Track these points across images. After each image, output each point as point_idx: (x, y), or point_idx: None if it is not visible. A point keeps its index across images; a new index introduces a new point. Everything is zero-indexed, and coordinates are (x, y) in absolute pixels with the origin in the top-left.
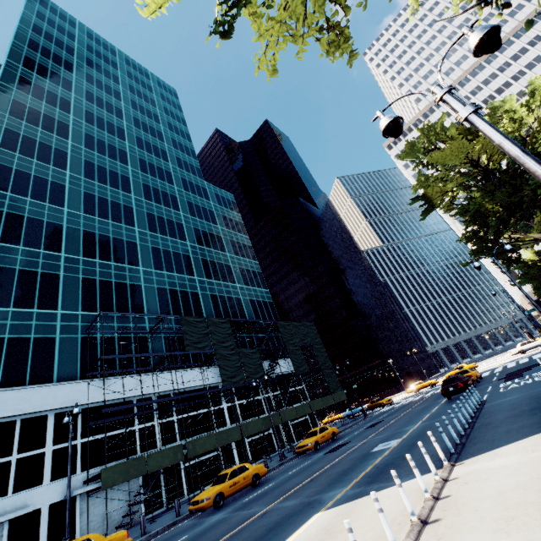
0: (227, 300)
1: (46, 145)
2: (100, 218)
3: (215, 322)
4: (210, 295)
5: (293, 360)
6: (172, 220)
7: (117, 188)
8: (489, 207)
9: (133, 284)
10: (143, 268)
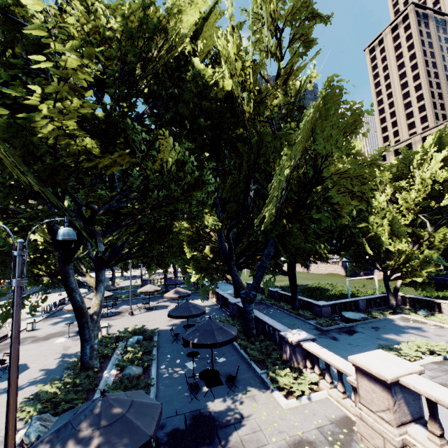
0: None
1: None
2: None
3: None
4: None
5: None
6: None
7: None
8: None
9: None
10: None
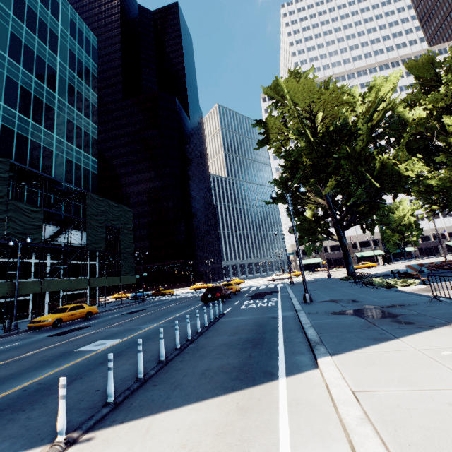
0: (30, 144)
1: None
2: None
3: None
4: (1, 125)
5: (90, 235)
6: None
7: None
8: (304, 162)
9: None
10: None
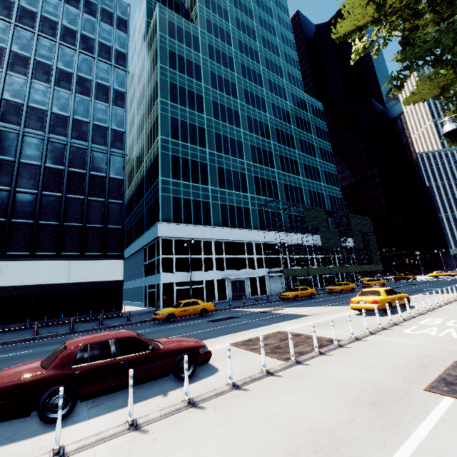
0: (316, 194)
1: (226, 80)
2: (255, 135)
3: (318, 210)
4: (307, 190)
5: (355, 240)
6: (288, 133)
7: (260, 110)
8: None
9: (273, 180)
10: (276, 170)
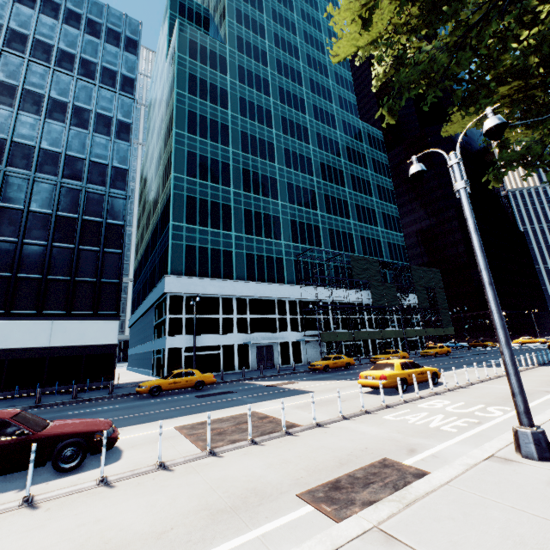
0: (371, 241)
1: (259, 107)
2: (294, 171)
3: (370, 261)
4: (360, 236)
5: (418, 297)
6: (336, 167)
7: (301, 141)
8: None
9: (315, 225)
10: (320, 212)
